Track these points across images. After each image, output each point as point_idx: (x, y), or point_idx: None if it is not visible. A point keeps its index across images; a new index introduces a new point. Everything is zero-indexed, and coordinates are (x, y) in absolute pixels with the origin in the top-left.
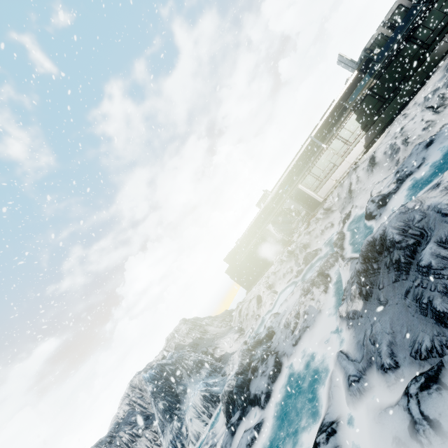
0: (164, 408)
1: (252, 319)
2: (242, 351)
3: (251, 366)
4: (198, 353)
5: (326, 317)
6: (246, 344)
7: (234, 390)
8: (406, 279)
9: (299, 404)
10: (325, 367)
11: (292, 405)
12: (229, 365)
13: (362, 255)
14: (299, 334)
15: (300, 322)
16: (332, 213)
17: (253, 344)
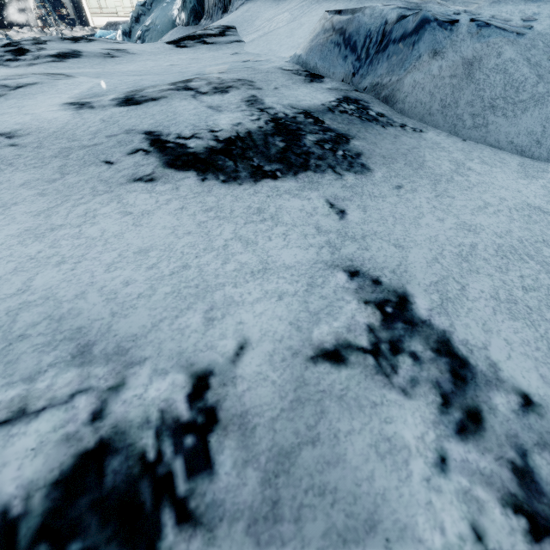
0: None
1: None
2: None
3: None
4: None
5: None
6: None
7: None
8: None
9: None
10: None
11: None
12: None
13: (107, 24)
14: None
15: None
16: None
17: None
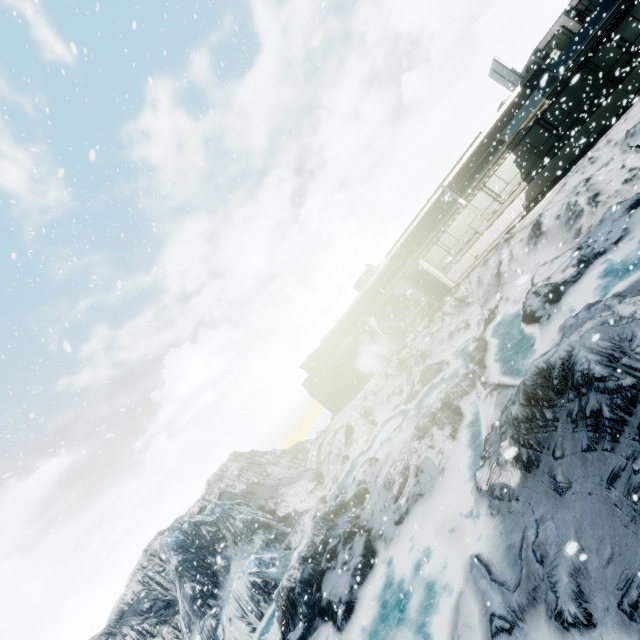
0: (193, 594)
1: (336, 461)
2: (315, 521)
3: (327, 548)
4: (252, 509)
5: (452, 482)
6: (324, 502)
7: (296, 589)
8: (611, 450)
9: (399, 636)
10: (447, 576)
11: (387, 635)
12: (296, 532)
13: (526, 392)
14: (407, 506)
15: (409, 484)
16: (467, 307)
17: (333, 508)
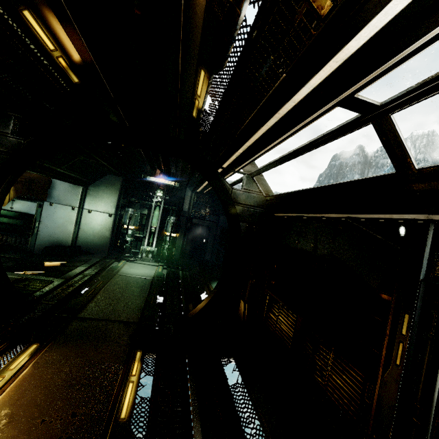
0: None
1: None
2: None
3: None
4: None
5: None
6: None
7: None
8: None
9: None
10: None
11: None
12: None
13: None
14: None
15: None
16: None
17: None
